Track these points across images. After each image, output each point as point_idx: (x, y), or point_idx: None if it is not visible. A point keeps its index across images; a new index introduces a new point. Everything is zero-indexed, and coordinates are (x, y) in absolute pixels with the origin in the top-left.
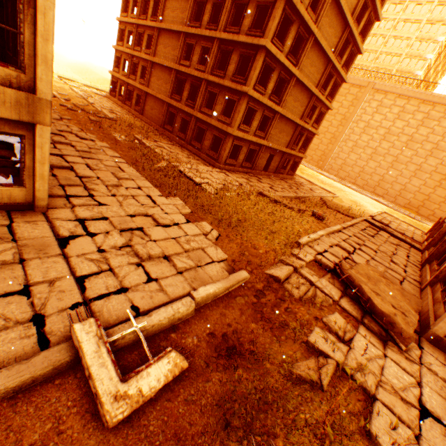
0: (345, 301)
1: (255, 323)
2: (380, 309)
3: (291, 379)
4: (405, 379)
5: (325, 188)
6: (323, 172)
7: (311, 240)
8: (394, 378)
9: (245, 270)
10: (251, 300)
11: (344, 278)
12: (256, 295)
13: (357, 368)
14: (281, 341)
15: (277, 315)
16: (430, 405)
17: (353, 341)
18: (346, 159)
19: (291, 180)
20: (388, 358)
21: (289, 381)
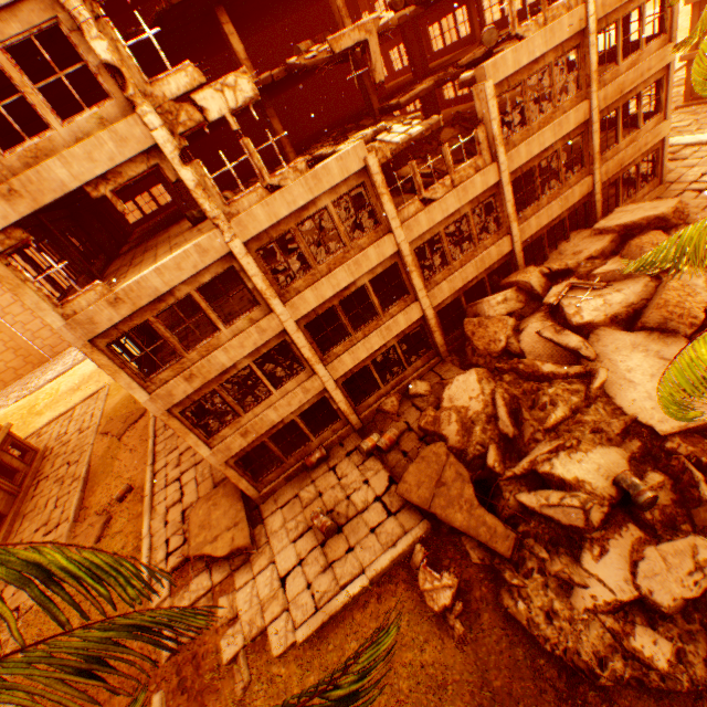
0: (216, 573)
1: (206, 706)
2: (226, 554)
3: (243, 702)
4: (269, 575)
5: (88, 392)
6: (55, 368)
7: (150, 559)
8: (265, 587)
9: (154, 692)
10: (186, 699)
11: (197, 558)
12: (184, 689)
13: (251, 626)
14: (222, 689)
15: (206, 673)
16: (283, 569)
17: (238, 608)
18: (46, 322)
19: (47, 457)
20: (257, 577)
21: (244, 705)
